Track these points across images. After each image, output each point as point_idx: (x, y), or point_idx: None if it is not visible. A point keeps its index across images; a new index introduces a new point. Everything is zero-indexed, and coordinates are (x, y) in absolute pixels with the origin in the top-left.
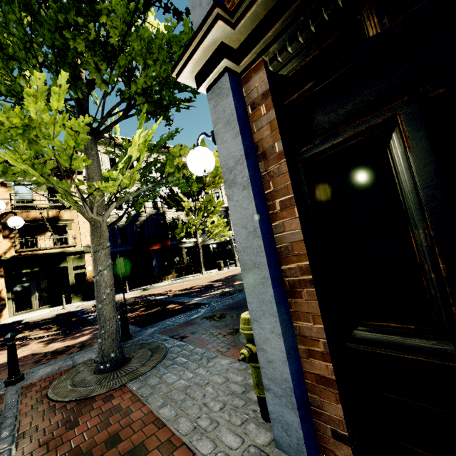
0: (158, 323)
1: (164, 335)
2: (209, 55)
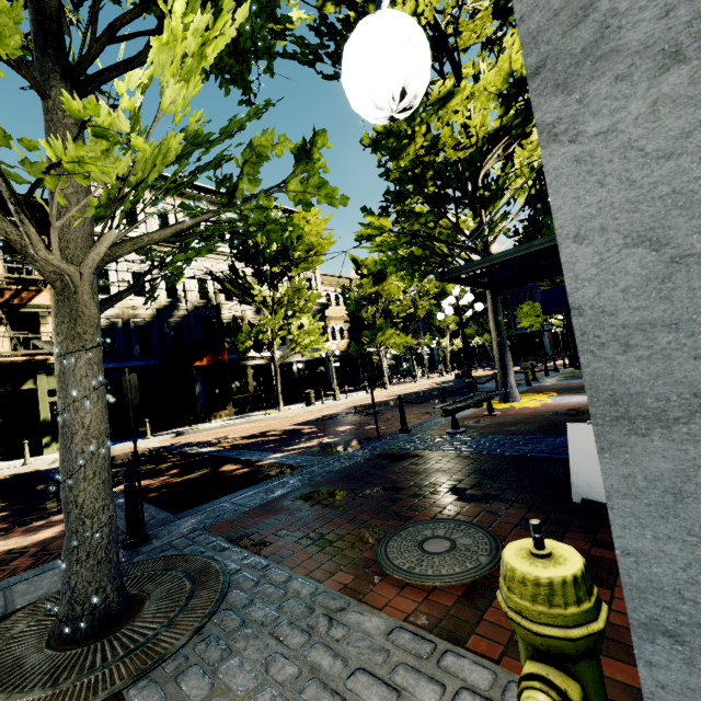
0: (205, 506)
1: (219, 535)
2: None
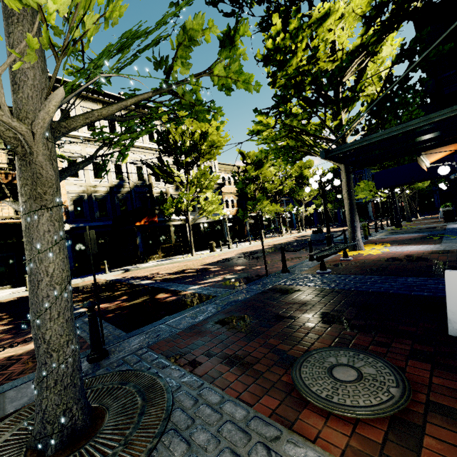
0: (148, 327)
1: (160, 352)
2: None
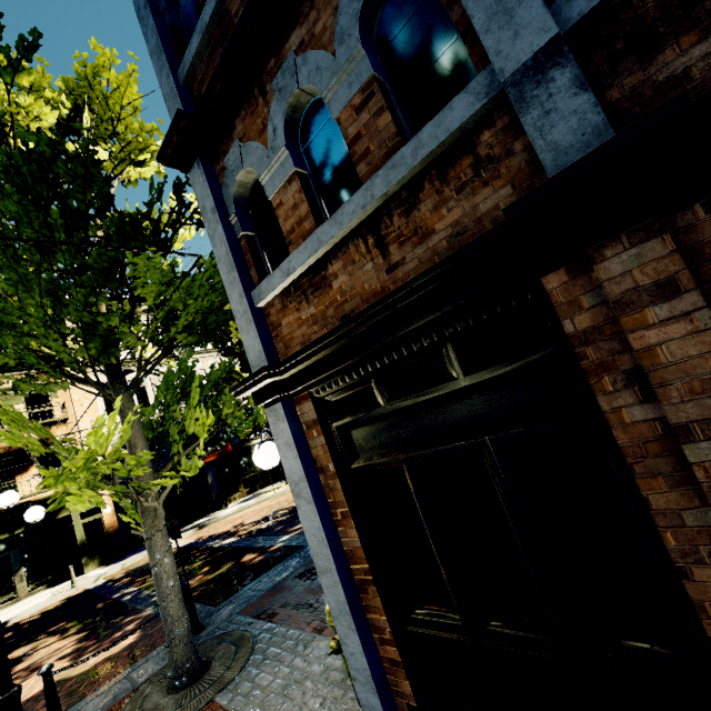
0: (235, 596)
1: (247, 615)
2: (262, 386)
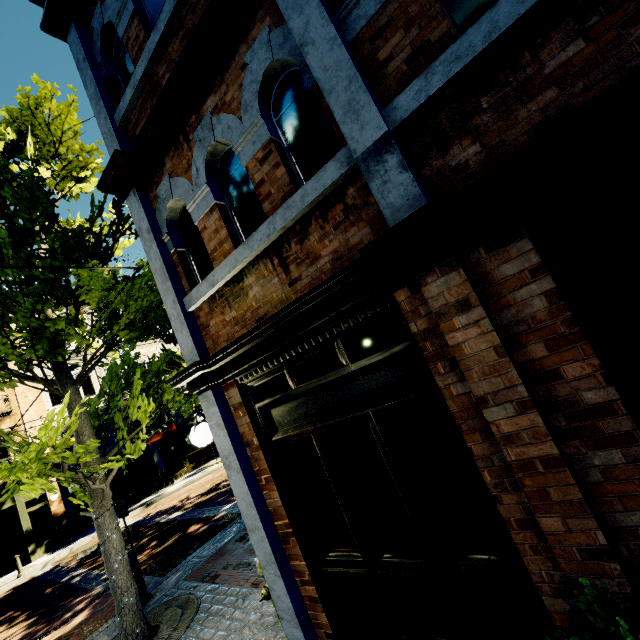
0: (181, 565)
1: (193, 580)
2: (195, 377)
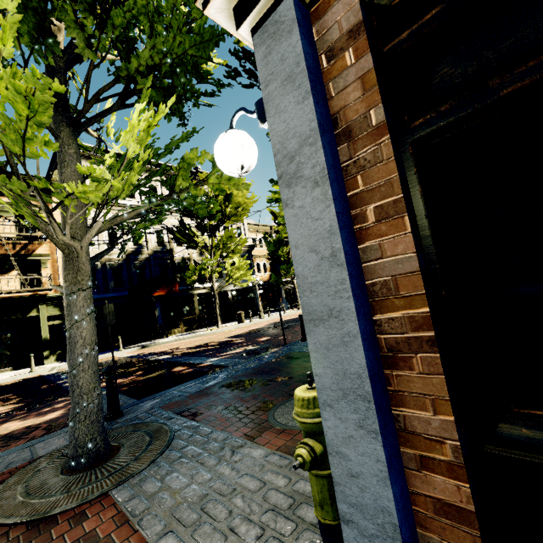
0: (160, 394)
1: (169, 410)
2: None
